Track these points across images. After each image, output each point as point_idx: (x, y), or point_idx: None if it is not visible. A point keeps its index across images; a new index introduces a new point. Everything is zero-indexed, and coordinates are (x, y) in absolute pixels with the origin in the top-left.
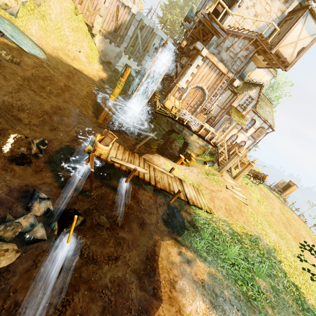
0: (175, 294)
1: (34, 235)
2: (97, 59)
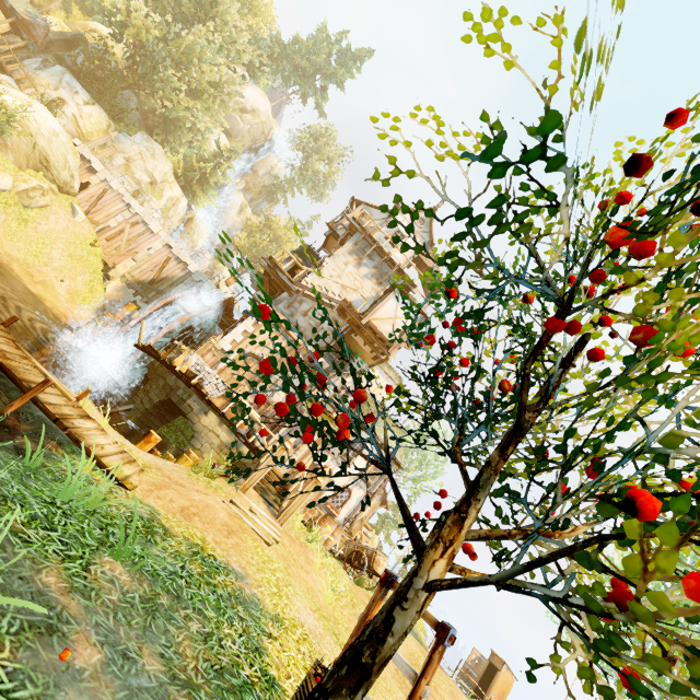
0: None
1: None
2: (94, 306)
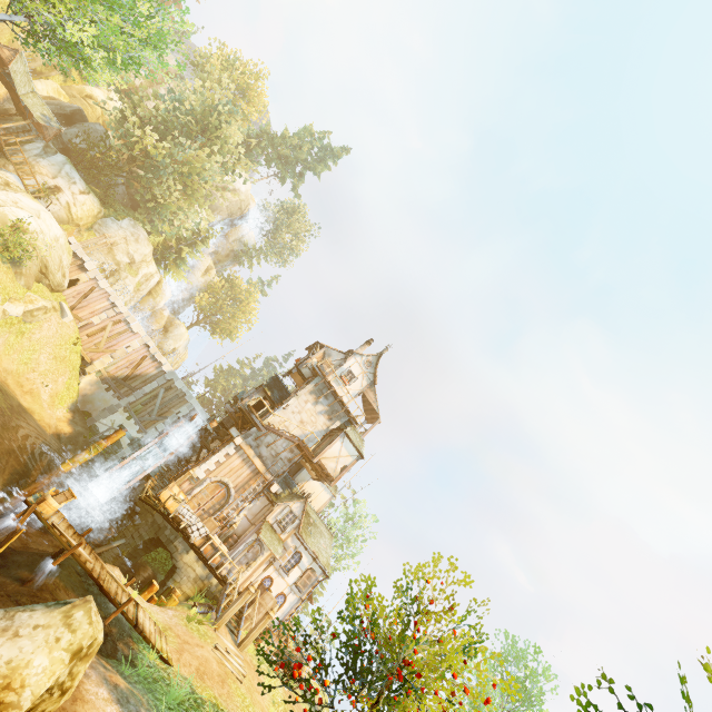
0: None
1: None
2: (69, 402)
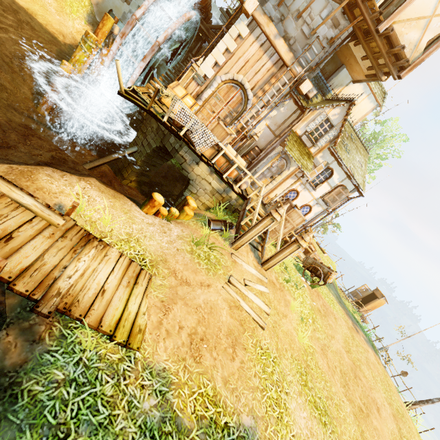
0: None
1: None
2: (83, 13)
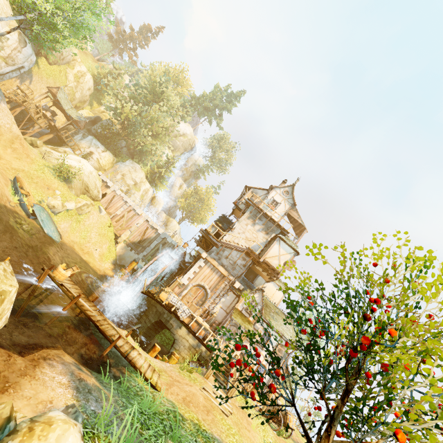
0: (41, 361)
1: None
2: (111, 260)
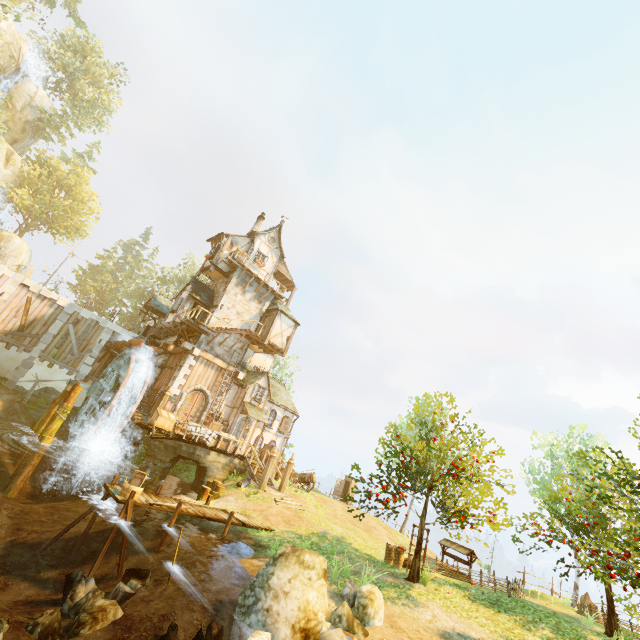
0: None
1: (125, 590)
2: None
